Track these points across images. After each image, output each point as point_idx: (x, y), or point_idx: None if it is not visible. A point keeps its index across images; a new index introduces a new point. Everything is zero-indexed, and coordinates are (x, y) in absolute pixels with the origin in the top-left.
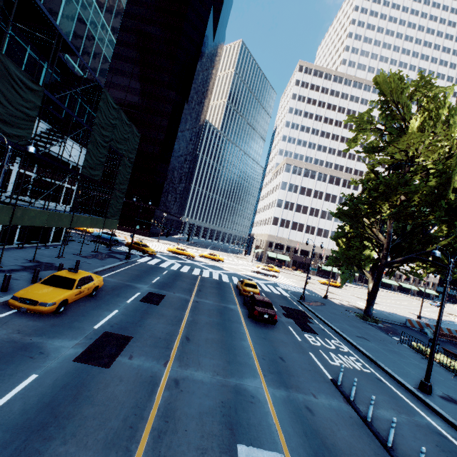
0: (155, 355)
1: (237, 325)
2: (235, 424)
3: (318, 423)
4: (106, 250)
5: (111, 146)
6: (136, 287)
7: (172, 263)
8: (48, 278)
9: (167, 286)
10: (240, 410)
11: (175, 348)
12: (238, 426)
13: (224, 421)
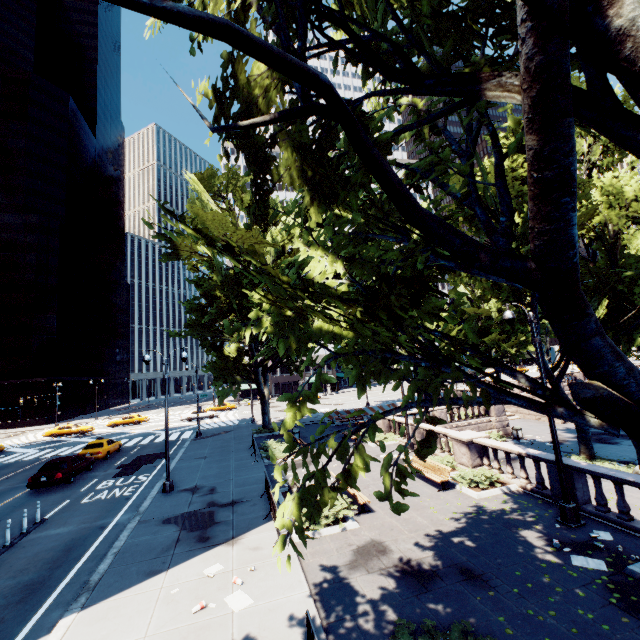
0: None
1: None
2: None
3: None
4: None
5: None
6: None
7: (22, 454)
8: None
9: None
10: None
11: None
12: None
13: None
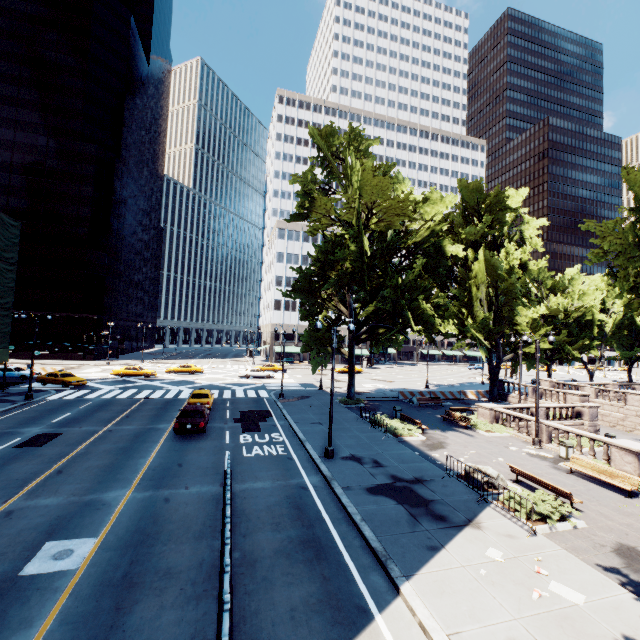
0: None
1: (149, 445)
2: (60, 529)
3: (167, 507)
4: None
5: None
6: (19, 432)
7: (109, 391)
8: None
9: (75, 422)
10: (78, 517)
11: (32, 485)
12: (62, 530)
13: (47, 530)
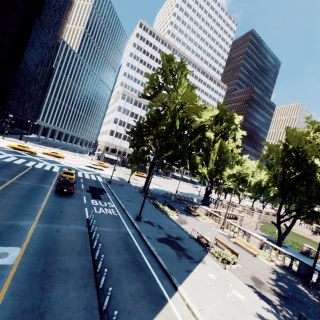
0: None
1: (41, 196)
2: None
3: (59, 235)
4: None
5: None
6: None
7: (8, 157)
8: None
9: None
10: (6, 234)
11: None
12: None
13: None
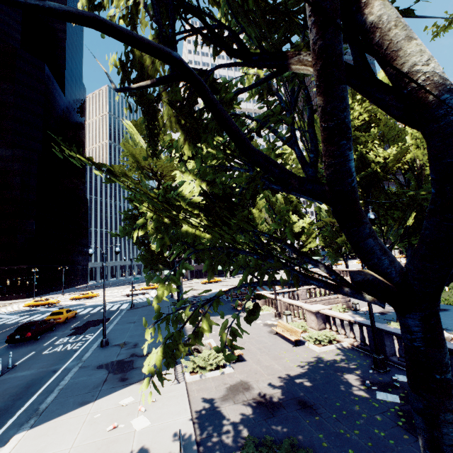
0: None
1: None
2: None
3: None
4: None
5: None
6: None
7: (7, 319)
8: None
9: None
10: None
11: None
12: None
13: None
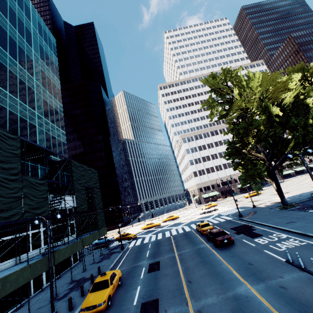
0: (178, 302)
1: (212, 257)
2: None
3: (292, 292)
4: (106, 251)
5: (86, 186)
6: (139, 265)
7: (150, 237)
8: (92, 287)
9: (157, 254)
10: (244, 308)
11: (186, 292)
12: None
13: None
